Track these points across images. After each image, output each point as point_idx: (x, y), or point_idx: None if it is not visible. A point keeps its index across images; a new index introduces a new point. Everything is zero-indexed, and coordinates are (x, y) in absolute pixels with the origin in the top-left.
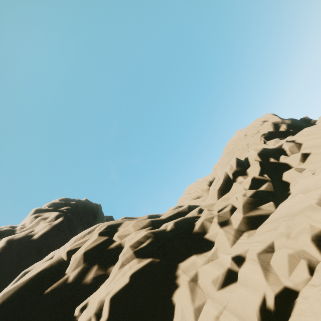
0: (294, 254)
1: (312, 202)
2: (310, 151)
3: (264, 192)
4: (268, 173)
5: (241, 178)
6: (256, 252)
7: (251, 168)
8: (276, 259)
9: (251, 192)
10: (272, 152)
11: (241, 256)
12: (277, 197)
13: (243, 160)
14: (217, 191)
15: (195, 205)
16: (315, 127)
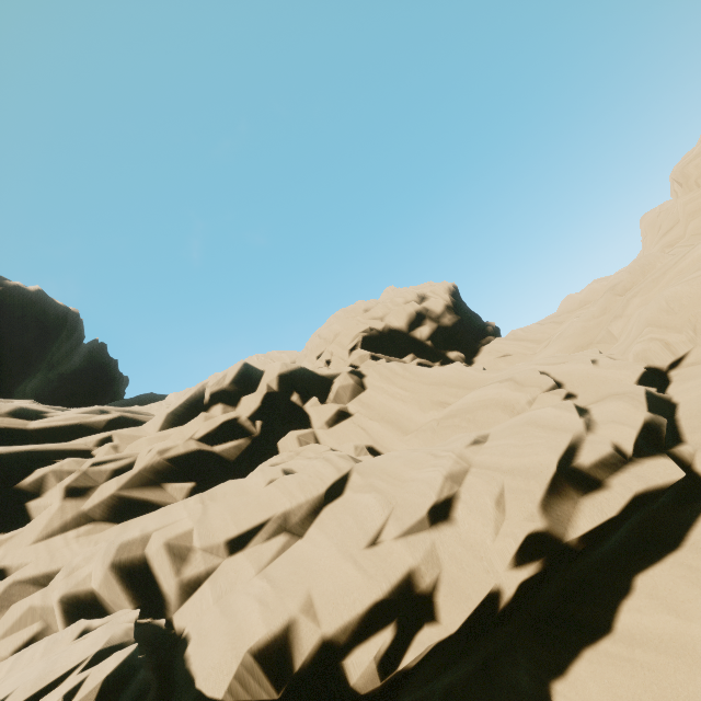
0: (38, 609)
1: (124, 536)
2: (355, 412)
3: (214, 457)
4: (269, 420)
5: (219, 409)
6: (15, 578)
7: (249, 398)
8: (18, 604)
9: (181, 450)
10: (314, 381)
11: (6, 571)
12: (228, 474)
13: (258, 374)
14: (167, 416)
15: (138, 420)
16: (406, 368)
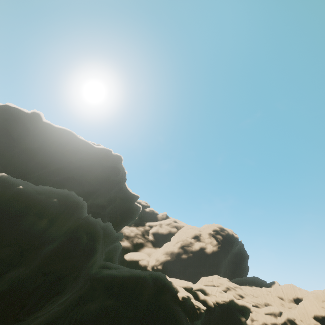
0: None
1: None
2: None
3: None
4: None
5: (272, 316)
6: None
7: (278, 318)
8: None
9: (265, 322)
10: (293, 322)
11: None
12: None
13: (281, 312)
14: (263, 311)
15: (258, 306)
16: None
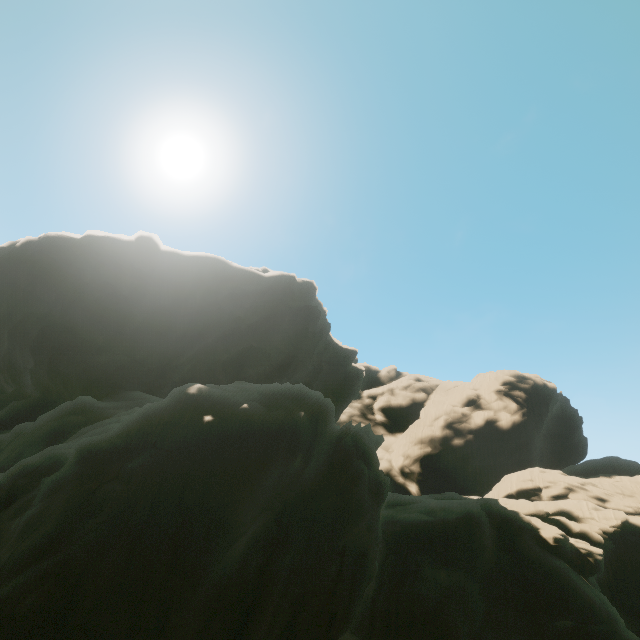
0: None
1: None
2: None
3: None
4: None
5: None
6: None
7: None
8: None
9: None
10: None
11: None
12: None
13: None
14: None
15: None
16: None
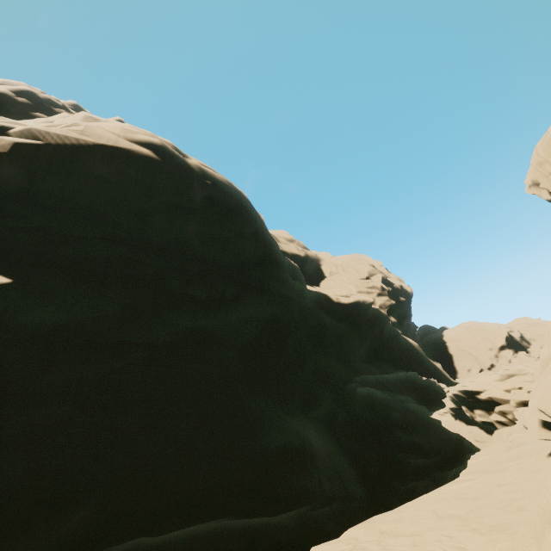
0: None
1: None
2: None
3: None
4: None
5: None
6: None
7: None
8: None
9: None
10: None
11: None
12: None
13: None
14: None
15: None
16: None
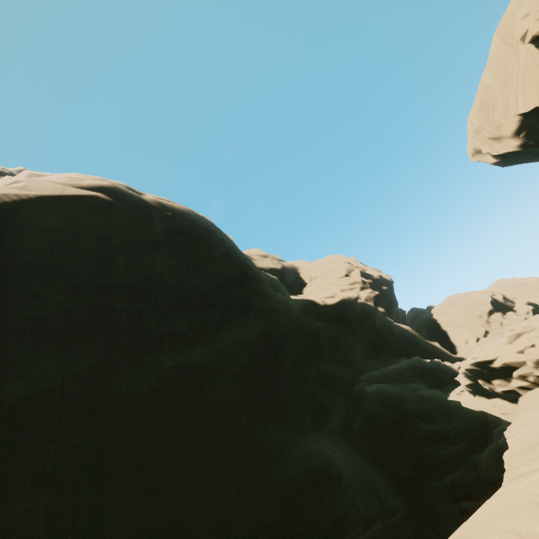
0: None
1: None
2: None
3: None
4: None
5: None
6: None
7: None
8: None
9: None
10: None
11: None
12: None
13: None
14: (537, 300)
15: None
16: None
